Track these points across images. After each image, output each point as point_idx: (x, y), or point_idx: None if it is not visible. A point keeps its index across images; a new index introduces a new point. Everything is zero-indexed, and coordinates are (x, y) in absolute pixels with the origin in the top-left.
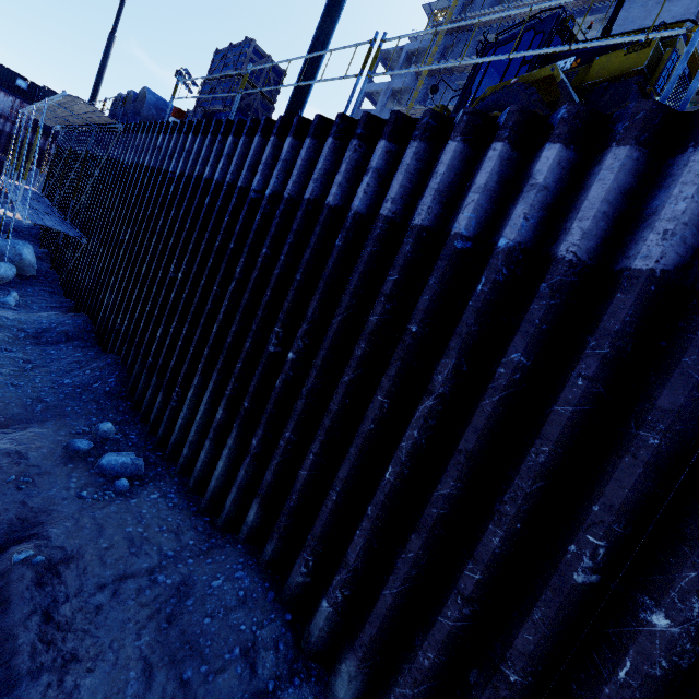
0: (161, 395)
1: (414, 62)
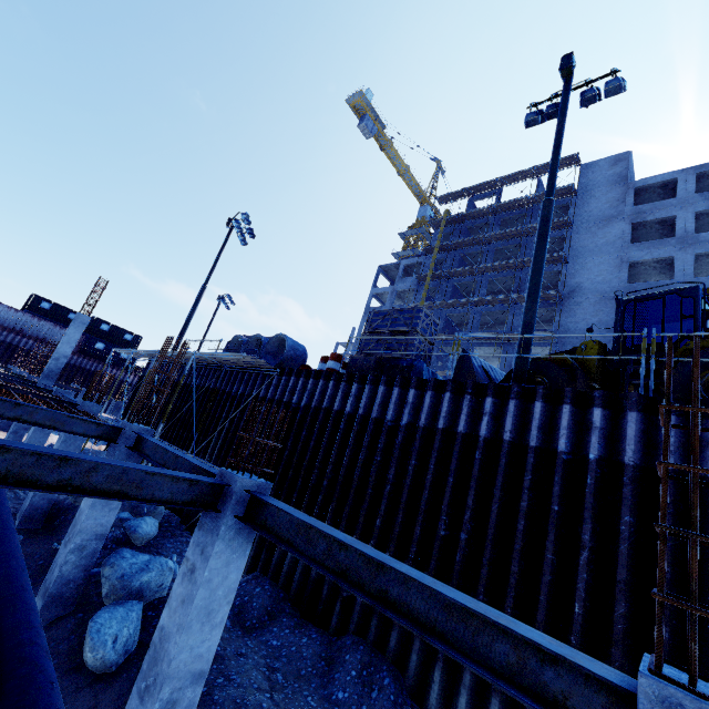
0: (496, 704)
1: (409, 271)
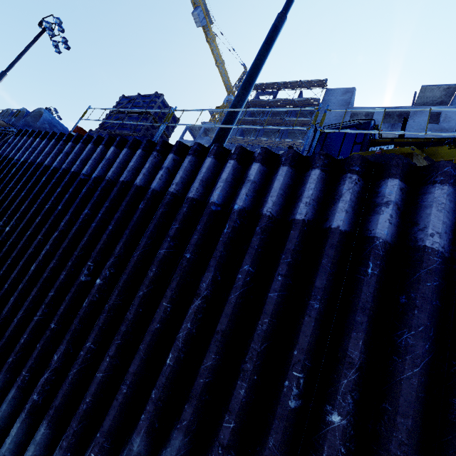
0: None
1: (207, 134)
